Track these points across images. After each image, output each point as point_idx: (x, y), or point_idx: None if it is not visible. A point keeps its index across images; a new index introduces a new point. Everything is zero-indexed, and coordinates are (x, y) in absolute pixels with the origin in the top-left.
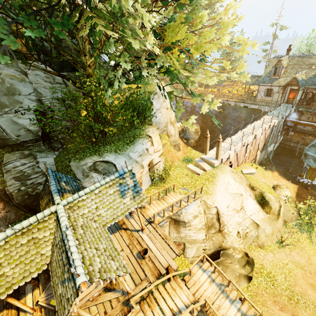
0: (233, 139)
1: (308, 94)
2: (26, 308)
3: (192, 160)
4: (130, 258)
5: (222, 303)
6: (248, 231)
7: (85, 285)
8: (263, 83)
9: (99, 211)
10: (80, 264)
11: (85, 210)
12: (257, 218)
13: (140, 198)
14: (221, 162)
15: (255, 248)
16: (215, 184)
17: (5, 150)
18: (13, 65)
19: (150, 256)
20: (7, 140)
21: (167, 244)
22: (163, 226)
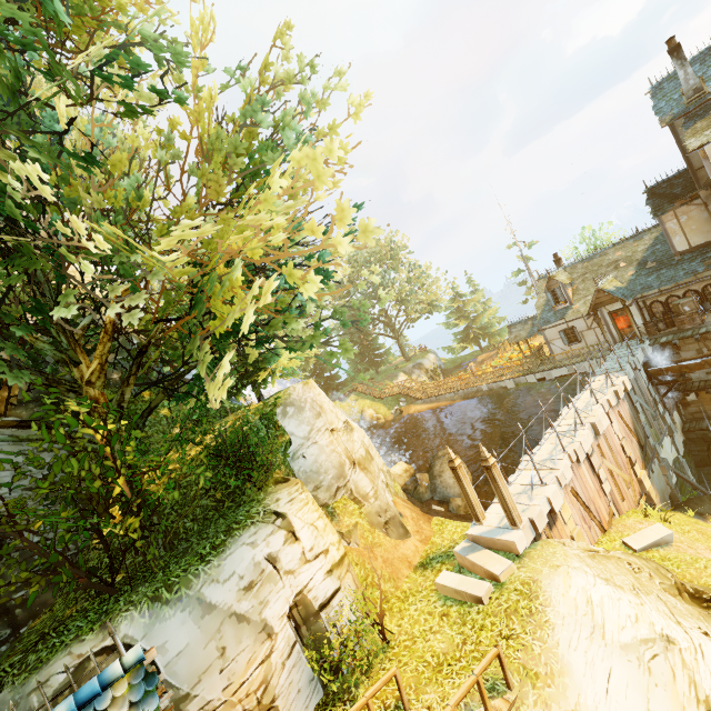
0: (539, 454)
1: (654, 307)
2: None
3: (451, 555)
4: None
5: None
6: None
7: None
8: (546, 323)
9: None
10: None
11: None
12: None
13: None
14: (535, 531)
15: None
16: (546, 625)
17: None
18: None
19: None
20: None
21: None
22: None
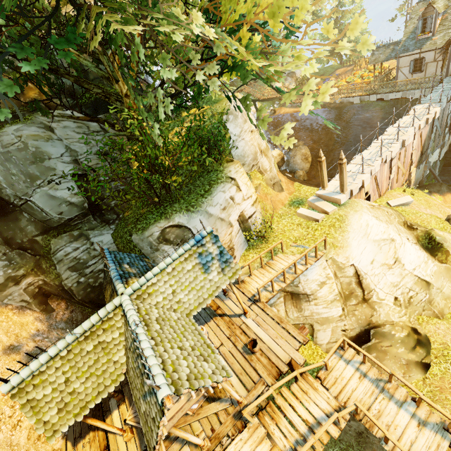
0: (365, 156)
1: None
2: (113, 429)
3: (304, 201)
4: (234, 354)
5: (384, 407)
6: (412, 294)
7: (170, 400)
8: (405, 52)
9: (178, 296)
10: (159, 372)
11: (158, 297)
12: (426, 273)
13: (232, 269)
14: (350, 195)
15: (428, 320)
16: (346, 231)
17: (50, 235)
18: (33, 121)
19: (262, 349)
20: (49, 222)
21: (283, 329)
22: (276, 305)
